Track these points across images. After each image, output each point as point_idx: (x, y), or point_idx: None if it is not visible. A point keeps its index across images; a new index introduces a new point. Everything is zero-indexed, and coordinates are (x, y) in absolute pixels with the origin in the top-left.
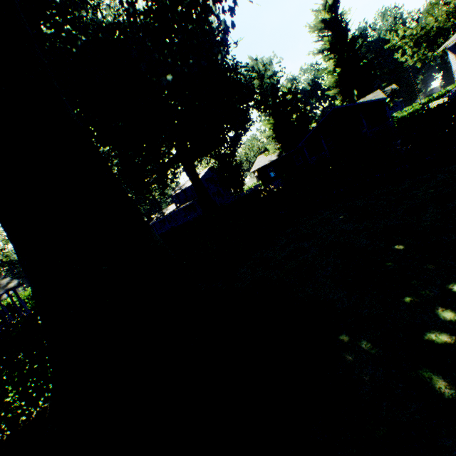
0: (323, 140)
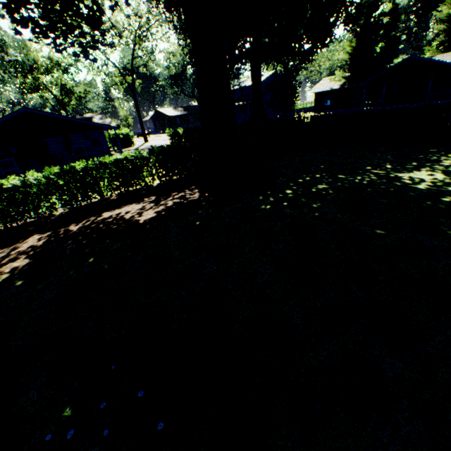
0: (385, 87)
